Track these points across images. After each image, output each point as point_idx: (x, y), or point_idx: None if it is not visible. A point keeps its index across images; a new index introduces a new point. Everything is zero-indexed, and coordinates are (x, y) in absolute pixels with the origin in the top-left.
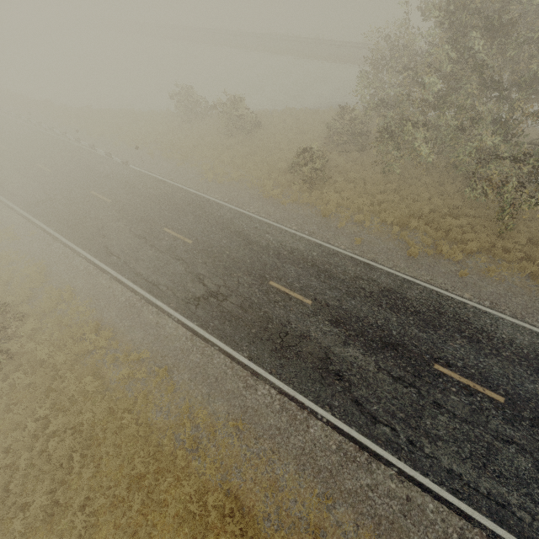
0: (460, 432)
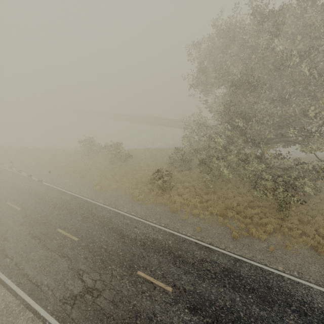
0: None
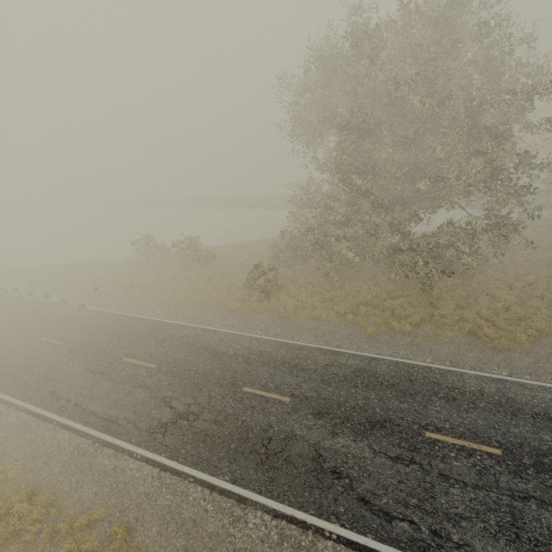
0: (477, 502)
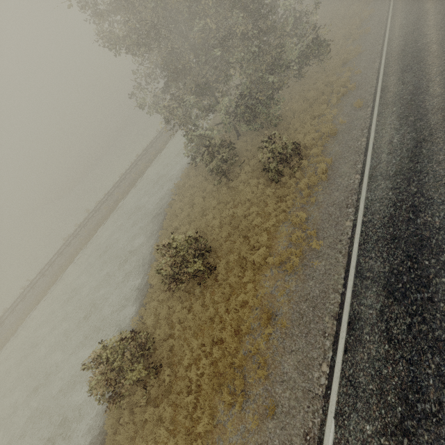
0: None
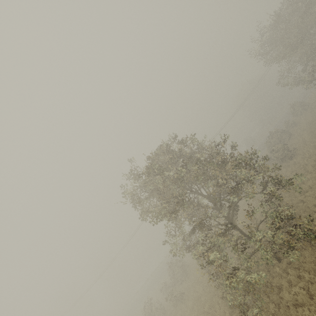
0: None
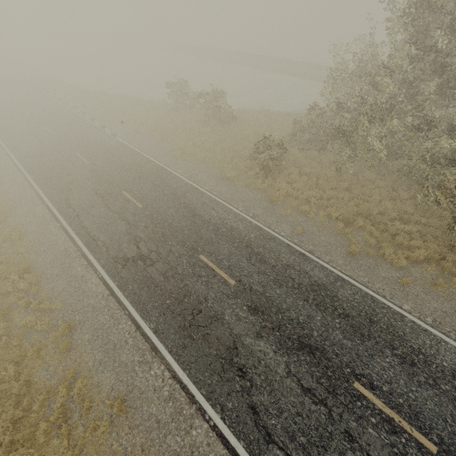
0: None
